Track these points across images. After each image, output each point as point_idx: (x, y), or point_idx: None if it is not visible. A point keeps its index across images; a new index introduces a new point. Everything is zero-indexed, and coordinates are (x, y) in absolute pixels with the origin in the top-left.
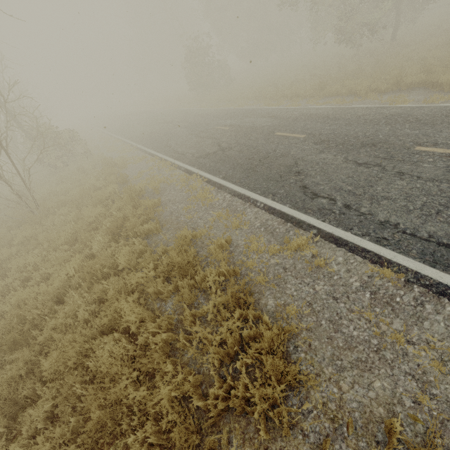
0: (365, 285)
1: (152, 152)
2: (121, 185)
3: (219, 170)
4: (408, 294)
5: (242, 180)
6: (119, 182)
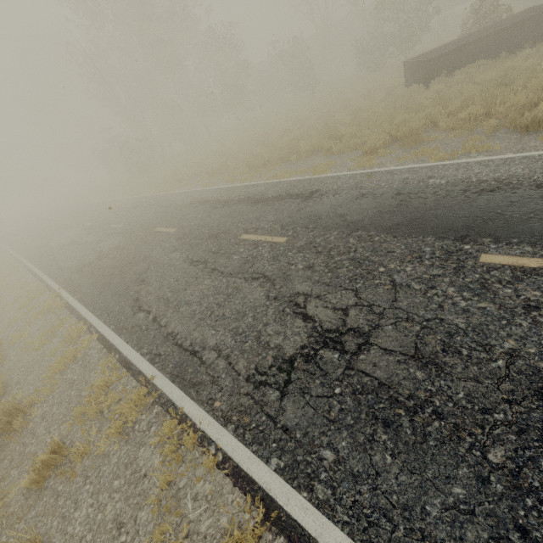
0: None
1: None
2: None
3: None
4: None
5: None
6: None
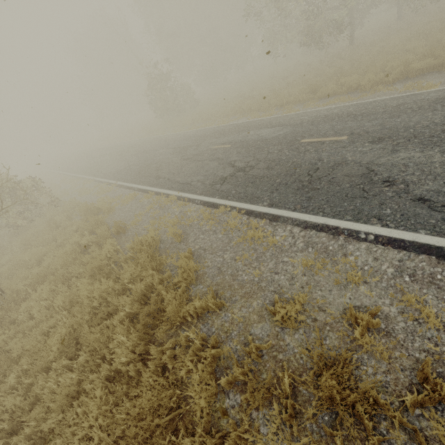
0: None
1: (142, 188)
2: (117, 236)
3: (257, 196)
4: None
5: (304, 204)
6: (111, 233)
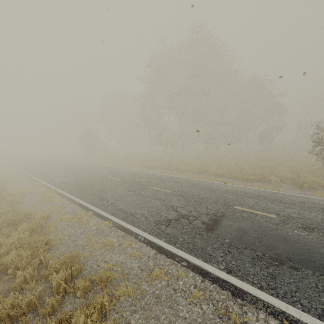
0: (97, 228)
1: (34, 178)
2: None
3: (68, 189)
4: (109, 230)
5: (76, 193)
6: None
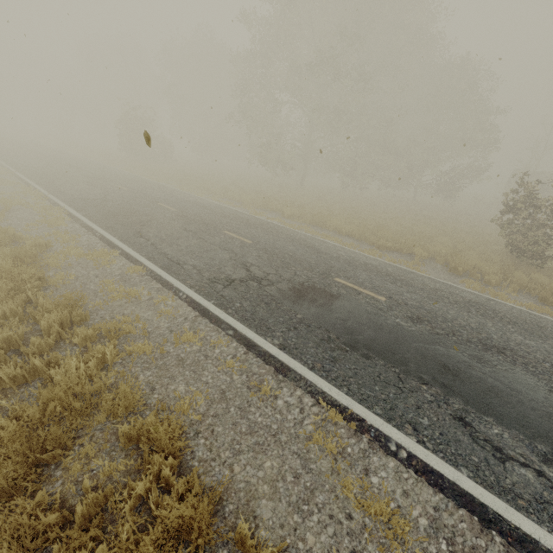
0: (122, 274)
1: (29, 182)
2: None
3: (86, 210)
4: (140, 279)
5: (99, 219)
6: None
